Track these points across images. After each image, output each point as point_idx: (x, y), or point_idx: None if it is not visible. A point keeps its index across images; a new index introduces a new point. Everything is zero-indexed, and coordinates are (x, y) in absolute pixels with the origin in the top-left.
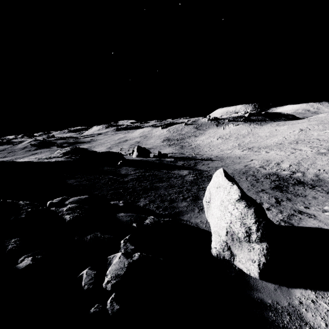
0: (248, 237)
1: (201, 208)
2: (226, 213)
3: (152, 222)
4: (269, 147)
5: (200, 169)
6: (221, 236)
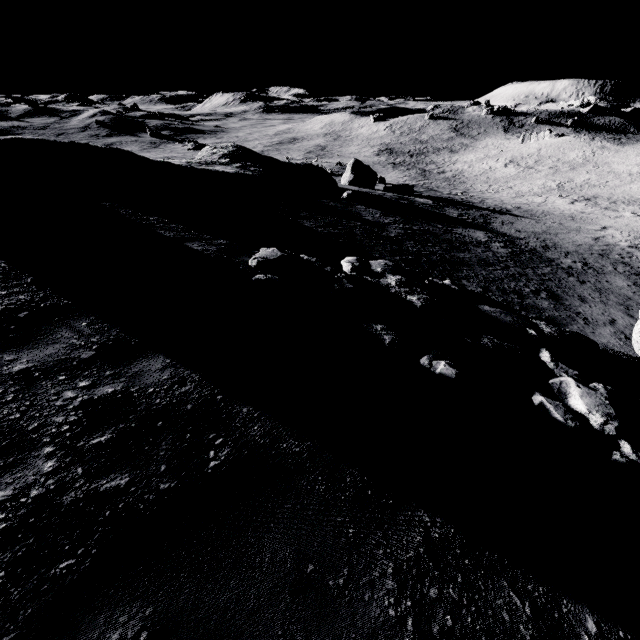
0: None
1: (582, 317)
2: None
3: (556, 332)
4: (639, 202)
5: (505, 234)
6: None
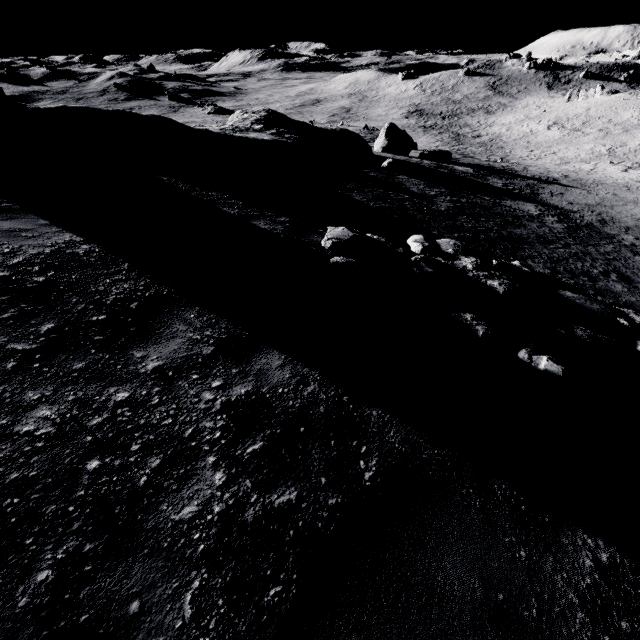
0: None
1: None
2: None
3: None
4: None
5: (557, 206)
6: None
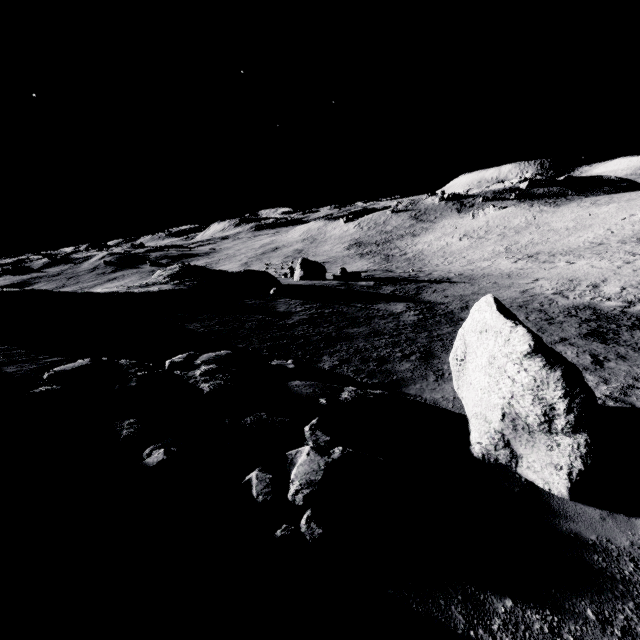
0: (548, 424)
1: (440, 373)
2: (502, 380)
3: (354, 396)
4: (574, 251)
5: (429, 301)
6: (490, 423)
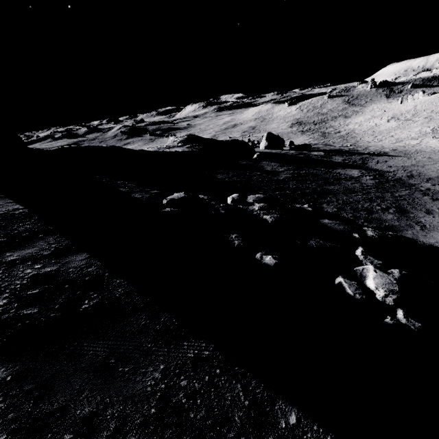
0: None
1: (421, 224)
2: None
3: (378, 235)
4: None
5: (377, 169)
6: None
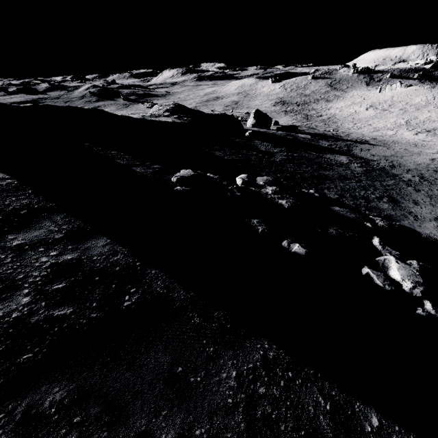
0: None
1: (413, 215)
2: None
3: (387, 225)
4: None
5: (362, 157)
6: None
